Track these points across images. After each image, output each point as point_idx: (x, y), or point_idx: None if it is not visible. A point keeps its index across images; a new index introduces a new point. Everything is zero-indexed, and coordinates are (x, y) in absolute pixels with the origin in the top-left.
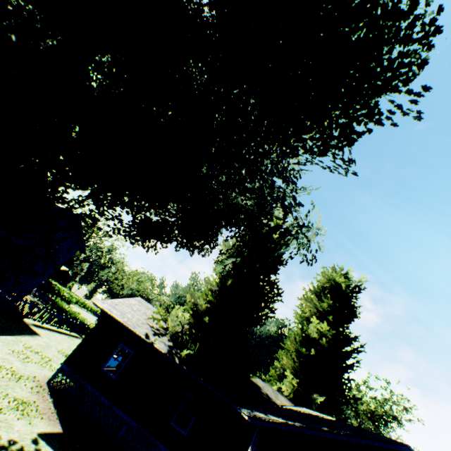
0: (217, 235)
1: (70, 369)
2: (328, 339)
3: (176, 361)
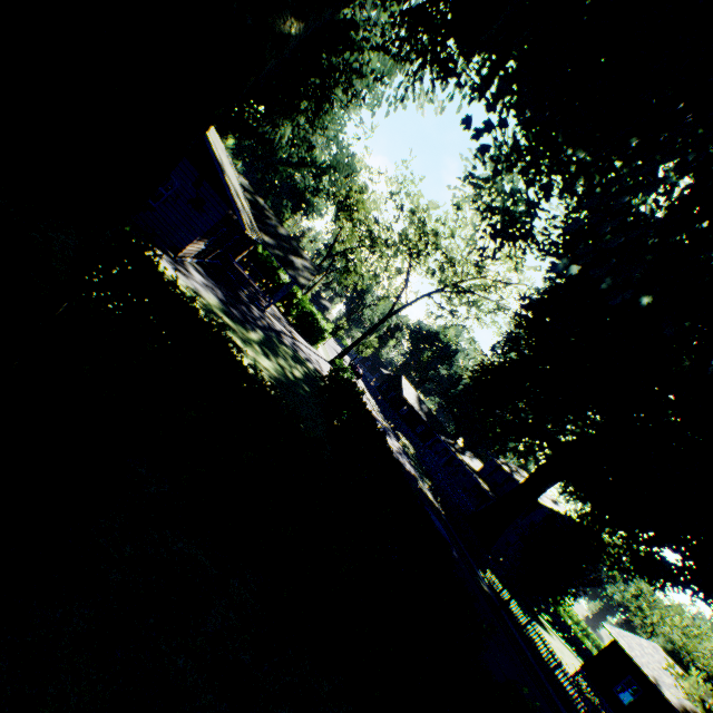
0: None
1: (585, 674)
2: None
3: None
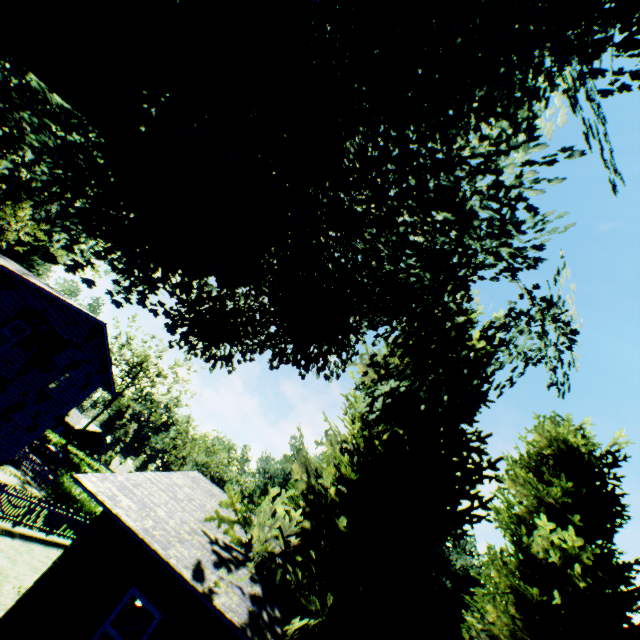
0: (356, 333)
1: None
2: (584, 567)
3: None
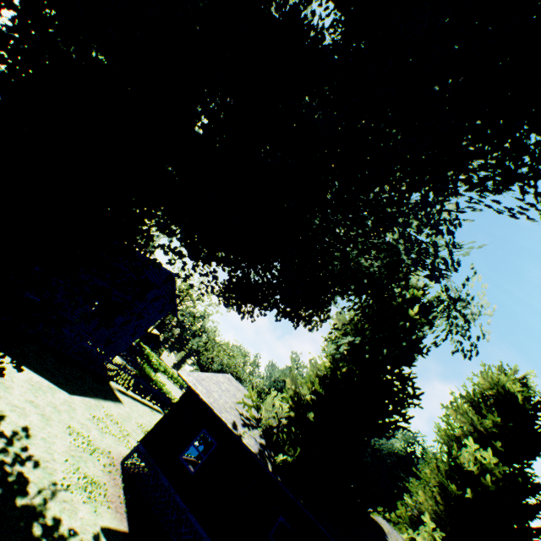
0: (329, 304)
1: (145, 450)
2: (495, 478)
3: (268, 468)
